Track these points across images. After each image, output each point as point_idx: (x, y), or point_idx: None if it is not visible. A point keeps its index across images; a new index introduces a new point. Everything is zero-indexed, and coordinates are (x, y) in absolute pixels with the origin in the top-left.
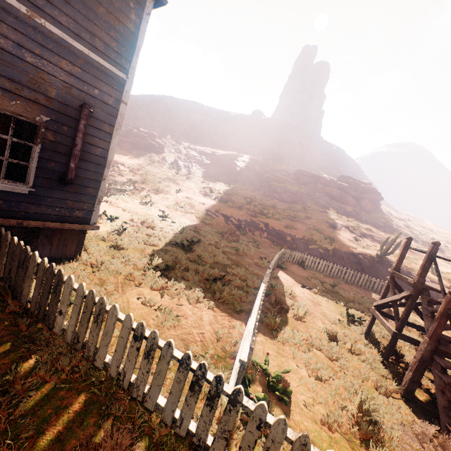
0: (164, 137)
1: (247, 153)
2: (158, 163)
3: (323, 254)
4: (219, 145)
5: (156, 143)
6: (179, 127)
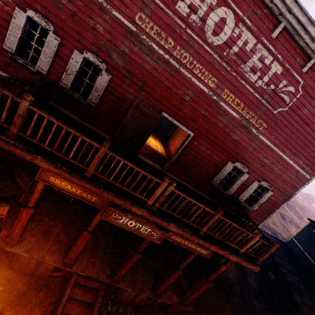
0: None
1: None
2: None
3: None
4: None
5: None
6: None
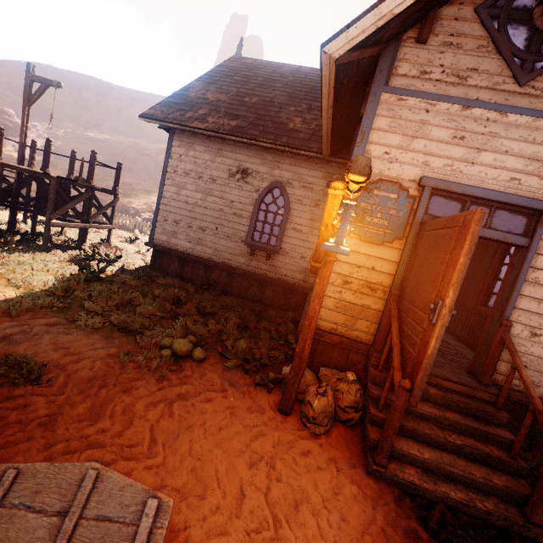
0: (37, 119)
1: (161, 143)
2: (11, 148)
3: (151, 219)
4: (124, 133)
5: (12, 123)
6: (63, 108)
